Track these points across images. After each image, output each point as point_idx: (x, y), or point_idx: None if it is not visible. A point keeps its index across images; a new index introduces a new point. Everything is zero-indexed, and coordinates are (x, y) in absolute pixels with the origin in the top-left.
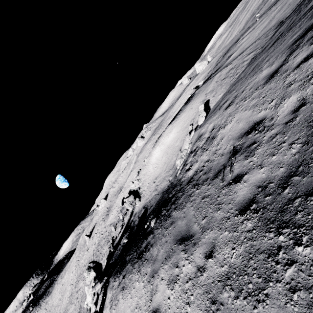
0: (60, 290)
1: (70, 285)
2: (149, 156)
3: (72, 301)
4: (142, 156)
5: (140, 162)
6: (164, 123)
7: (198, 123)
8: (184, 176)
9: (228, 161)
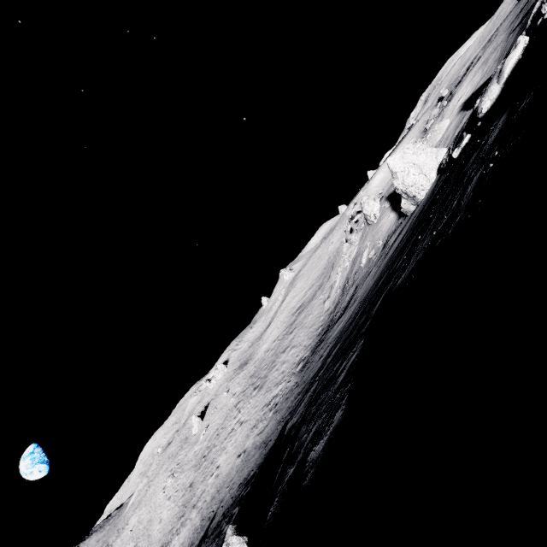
0: (126, 542)
1: (167, 501)
2: (367, 187)
3: (216, 456)
4: (308, 266)
5: (309, 269)
6: (342, 218)
7: (444, 95)
8: (454, 92)
9: (489, 46)
